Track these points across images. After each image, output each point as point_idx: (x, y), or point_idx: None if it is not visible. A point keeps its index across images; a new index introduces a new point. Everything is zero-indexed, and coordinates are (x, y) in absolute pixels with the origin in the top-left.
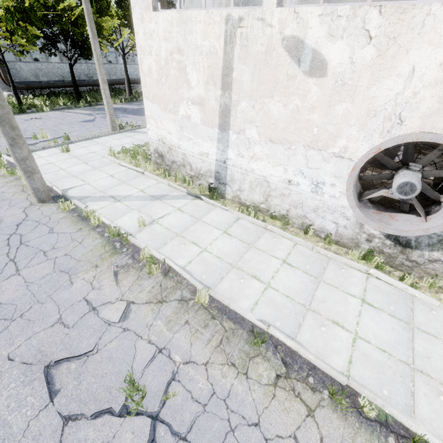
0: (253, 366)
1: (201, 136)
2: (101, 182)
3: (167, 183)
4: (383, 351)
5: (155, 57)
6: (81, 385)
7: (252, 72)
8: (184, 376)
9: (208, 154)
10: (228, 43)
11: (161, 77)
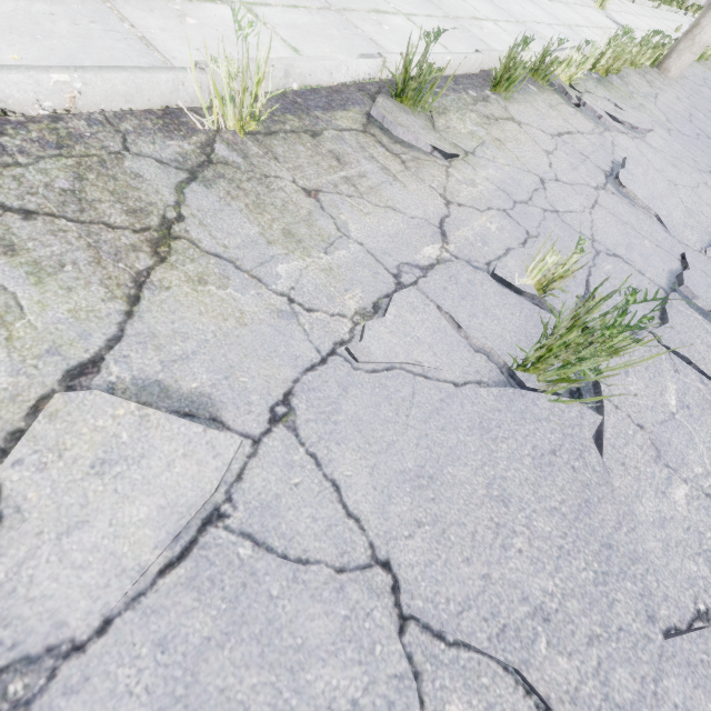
0: (452, 136)
1: None
2: None
3: None
4: (431, 18)
5: None
6: (548, 604)
7: None
8: (478, 251)
9: None
10: None
11: None
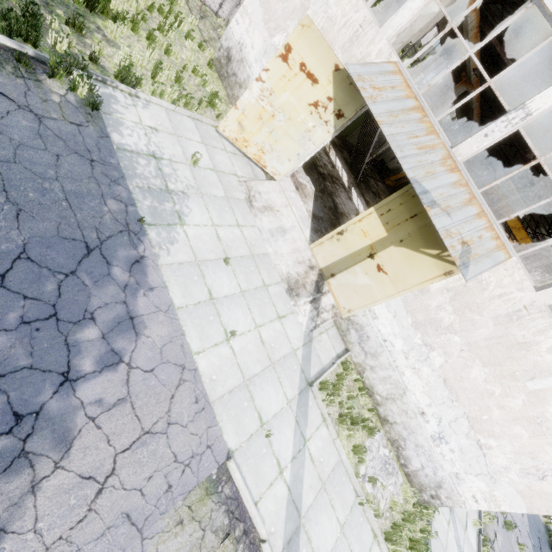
0: None
1: None
2: None
3: None
4: None
5: None
6: (510, 550)
7: None
8: None
9: None
10: None
11: None
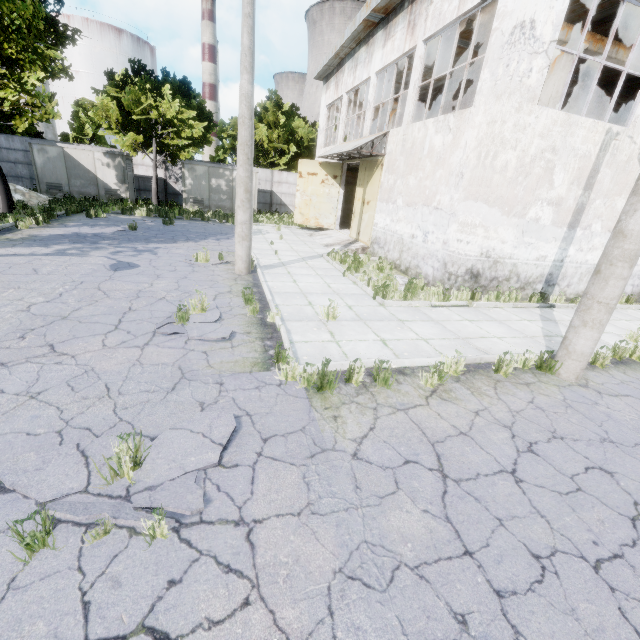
0: None
1: (544, 239)
2: (494, 330)
3: (513, 304)
4: None
5: (519, 152)
6: None
7: (613, 175)
8: None
9: (547, 256)
10: (602, 150)
11: (519, 175)
